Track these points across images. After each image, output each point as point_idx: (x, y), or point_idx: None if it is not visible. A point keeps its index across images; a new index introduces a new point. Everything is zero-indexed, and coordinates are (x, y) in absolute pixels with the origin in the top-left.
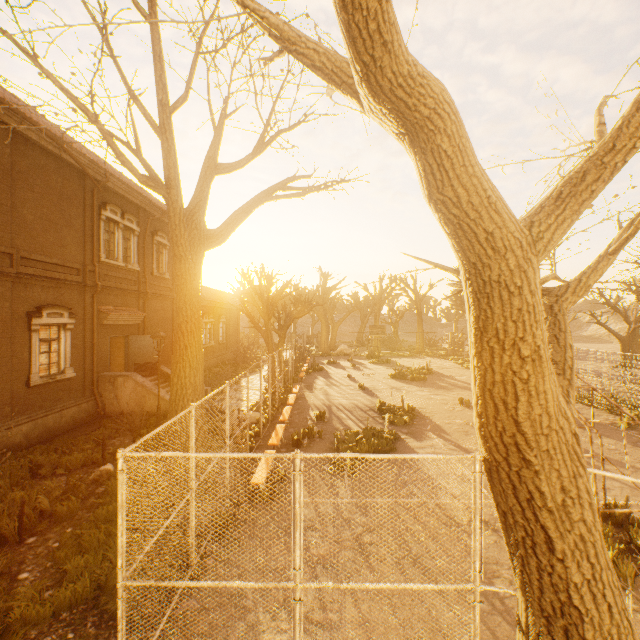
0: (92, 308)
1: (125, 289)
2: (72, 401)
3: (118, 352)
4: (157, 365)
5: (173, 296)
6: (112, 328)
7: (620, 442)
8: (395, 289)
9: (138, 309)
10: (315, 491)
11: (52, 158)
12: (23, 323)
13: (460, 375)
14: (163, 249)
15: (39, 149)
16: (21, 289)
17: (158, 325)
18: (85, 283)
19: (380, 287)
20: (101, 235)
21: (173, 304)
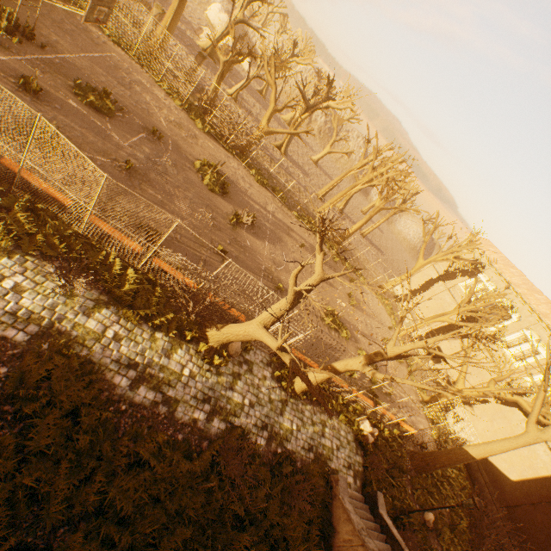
0: None
1: None
2: None
3: None
4: None
5: None
6: None
7: (347, 281)
8: None
9: None
10: (399, 410)
11: None
12: None
13: (234, 175)
14: None
15: None
16: None
17: None
18: None
19: None
20: None
21: None
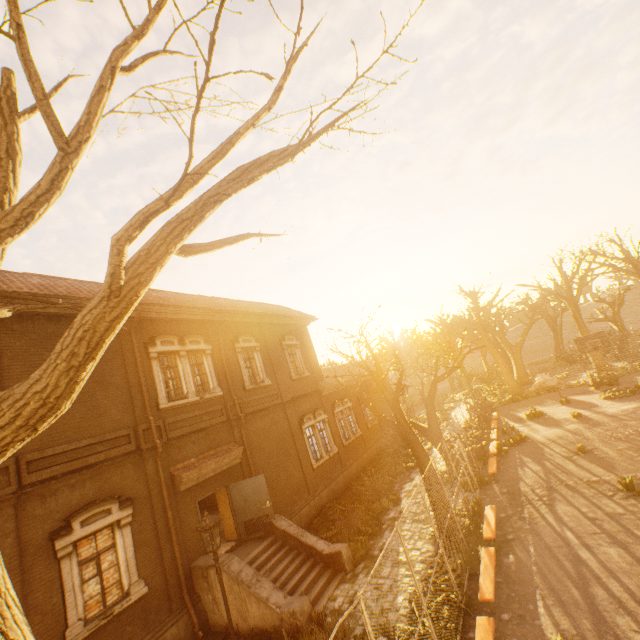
0: (159, 476)
1: (206, 427)
2: (149, 634)
3: (225, 508)
4: (270, 518)
5: (282, 402)
6: (200, 486)
7: None
8: (590, 270)
9: (235, 442)
10: None
11: (65, 320)
12: (45, 553)
13: None
14: (253, 353)
15: (43, 317)
16: (35, 505)
17: (271, 448)
18: (139, 449)
19: (562, 277)
20: (156, 377)
21: (285, 411)
